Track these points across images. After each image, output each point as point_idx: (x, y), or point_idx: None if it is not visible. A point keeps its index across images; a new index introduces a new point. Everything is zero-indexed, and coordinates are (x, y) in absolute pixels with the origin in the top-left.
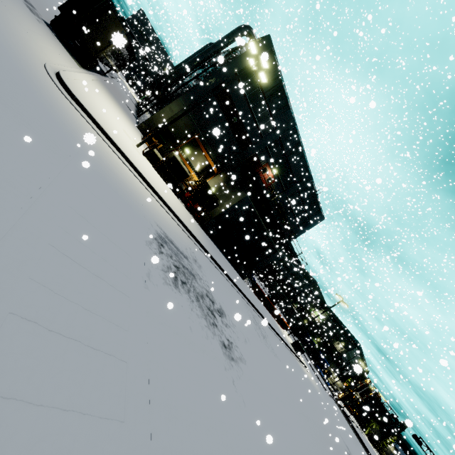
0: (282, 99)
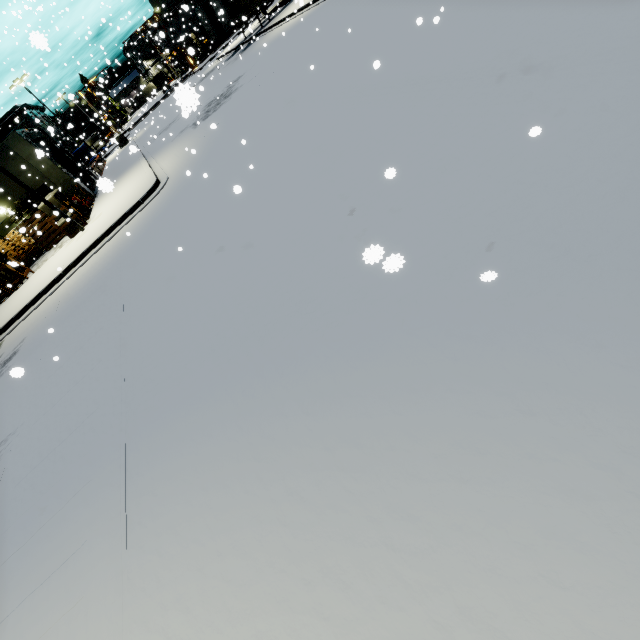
0: None
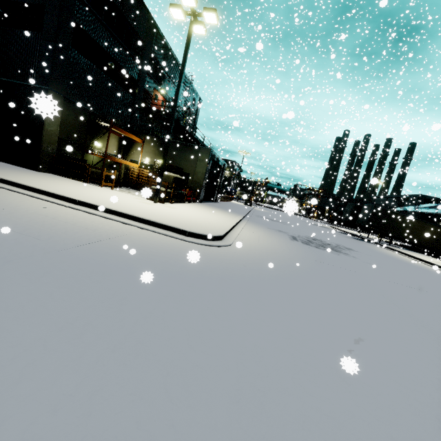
0: None
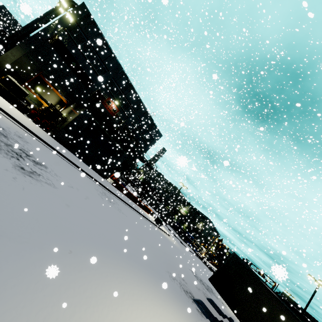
0: (107, 50)
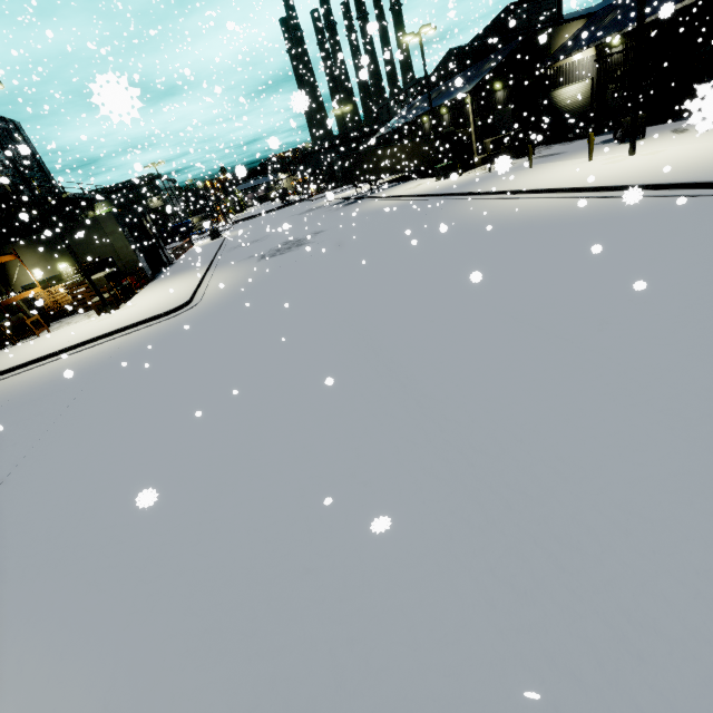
0: None
